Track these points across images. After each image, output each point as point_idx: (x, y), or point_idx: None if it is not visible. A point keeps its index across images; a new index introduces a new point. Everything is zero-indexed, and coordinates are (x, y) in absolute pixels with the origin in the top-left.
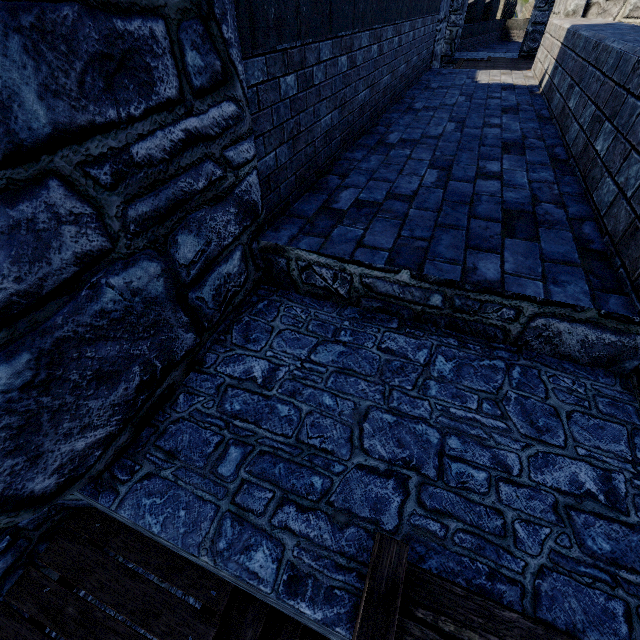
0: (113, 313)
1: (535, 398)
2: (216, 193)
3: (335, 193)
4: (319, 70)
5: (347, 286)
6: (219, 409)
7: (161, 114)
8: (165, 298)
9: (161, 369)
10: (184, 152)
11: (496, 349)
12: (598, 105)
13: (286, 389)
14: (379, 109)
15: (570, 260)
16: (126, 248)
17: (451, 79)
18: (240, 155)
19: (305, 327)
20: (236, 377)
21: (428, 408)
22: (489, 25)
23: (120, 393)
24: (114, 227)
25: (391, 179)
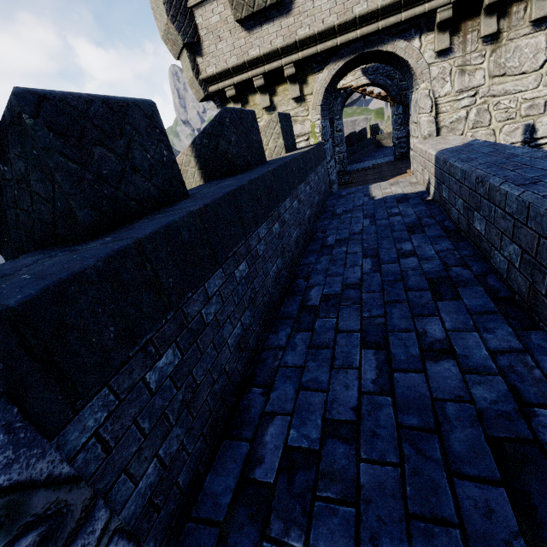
0: None
1: None
2: None
3: (259, 428)
4: (211, 305)
5: None
6: None
7: None
8: None
9: None
10: None
11: None
12: (523, 248)
13: None
14: (296, 259)
15: None
16: None
17: (351, 200)
18: None
19: None
20: None
21: None
22: (364, 143)
23: None
24: None
25: (323, 379)
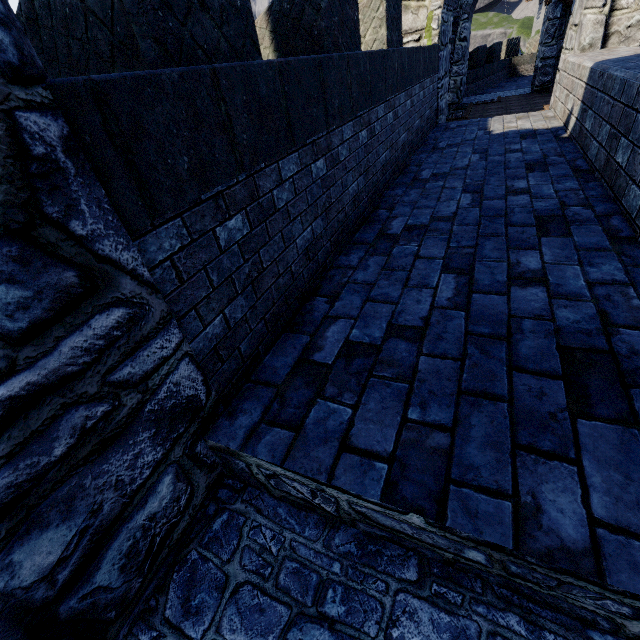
0: None
1: None
2: (101, 437)
3: (321, 328)
4: (283, 190)
5: (333, 505)
6: None
7: None
8: None
9: None
10: (4, 432)
11: None
12: None
13: None
14: (380, 188)
15: None
16: None
17: (460, 133)
18: (147, 360)
19: (274, 577)
20: None
21: None
22: (494, 67)
23: None
24: None
25: (394, 295)
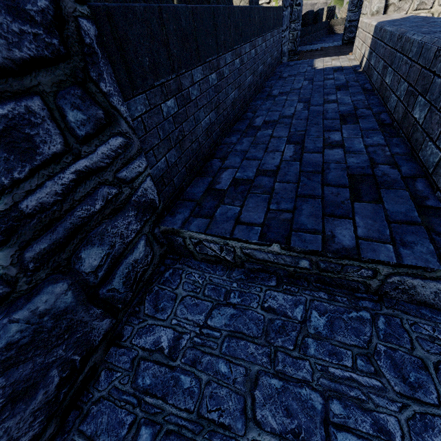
0: (21, 340)
1: (402, 350)
2: (114, 207)
3: (218, 174)
4: (194, 89)
5: (232, 255)
6: (133, 385)
7: (48, 168)
8: (75, 304)
9: (80, 360)
10: (77, 188)
11: (360, 299)
12: (410, 82)
13: (188, 358)
14: (247, 100)
15: (411, 218)
16: (27, 284)
17: (296, 68)
18: (132, 171)
19: (202, 292)
20: (147, 349)
21: (309, 369)
22: (318, 26)
23: (39, 399)
24: (11, 273)
25: (259, 156)
